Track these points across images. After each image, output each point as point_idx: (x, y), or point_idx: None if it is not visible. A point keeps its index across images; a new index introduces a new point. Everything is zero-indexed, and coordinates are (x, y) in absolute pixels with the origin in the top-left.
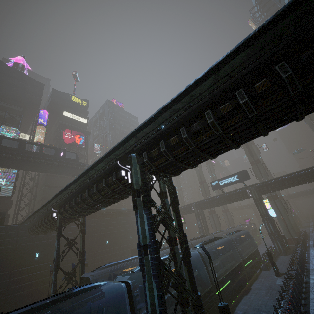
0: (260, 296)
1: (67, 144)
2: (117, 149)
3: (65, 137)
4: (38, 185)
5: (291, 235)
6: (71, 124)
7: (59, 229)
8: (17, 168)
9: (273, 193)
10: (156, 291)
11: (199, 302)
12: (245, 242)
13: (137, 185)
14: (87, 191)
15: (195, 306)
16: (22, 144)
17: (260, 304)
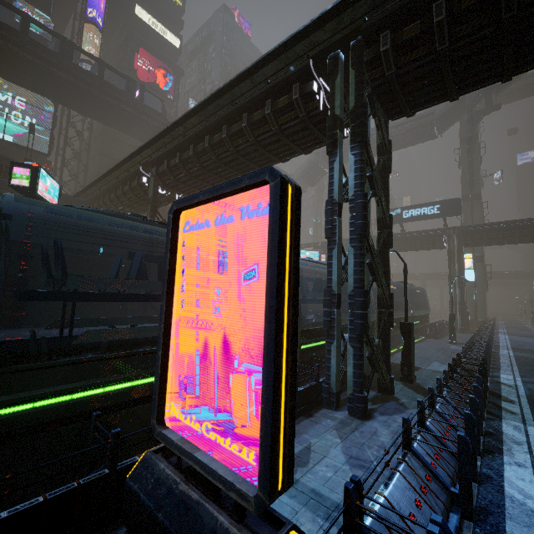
0: (428, 352)
1: (142, 83)
2: (322, 26)
3: (137, 65)
4: (90, 149)
5: (476, 316)
6: (149, 42)
7: (153, 201)
8: (58, 99)
9: (478, 252)
10: (354, 257)
11: (390, 301)
12: (418, 299)
13: (340, 110)
14: (225, 128)
15: (381, 305)
16: (66, 47)
17: (429, 356)
